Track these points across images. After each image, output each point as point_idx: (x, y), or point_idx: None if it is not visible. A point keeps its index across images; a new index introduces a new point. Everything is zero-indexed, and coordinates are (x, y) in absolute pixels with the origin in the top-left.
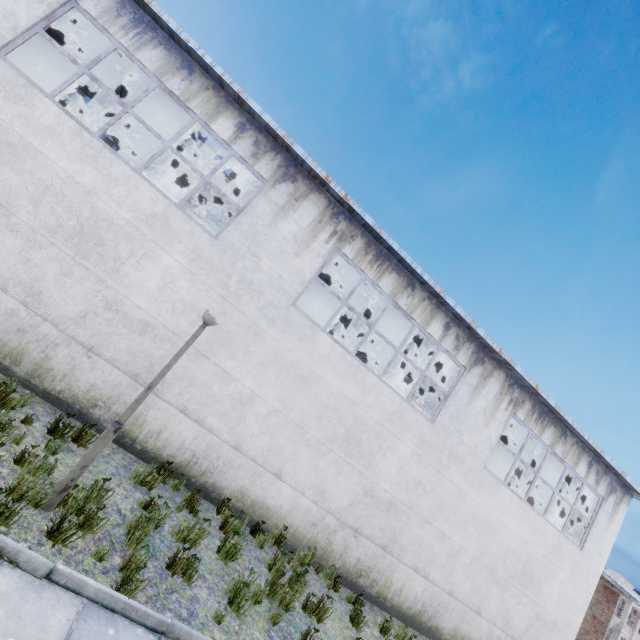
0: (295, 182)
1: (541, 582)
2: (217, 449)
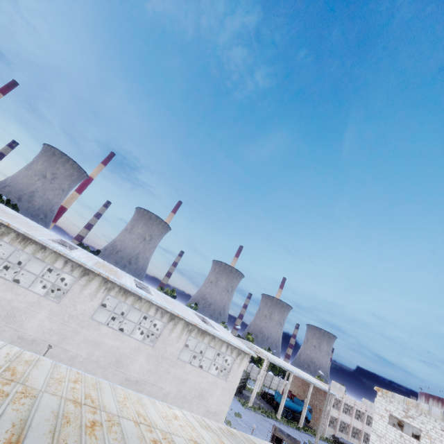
0: (89, 275)
1: (208, 397)
2: None
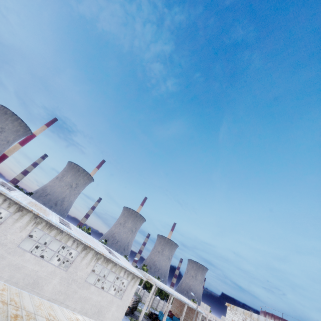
0: (22, 211)
1: (105, 313)
2: None
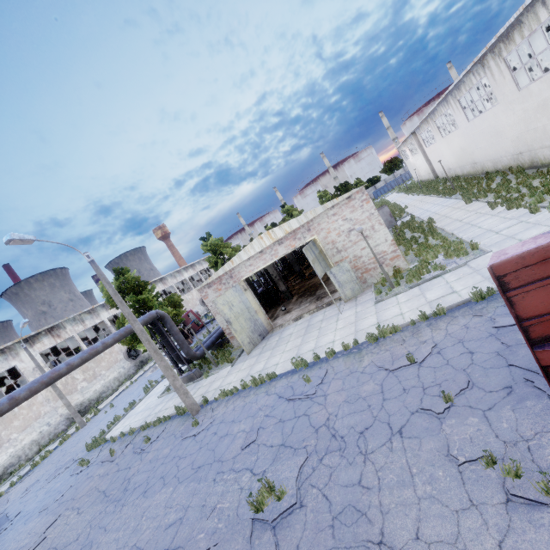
0: (447, 101)
1: None
2: (493, 162)
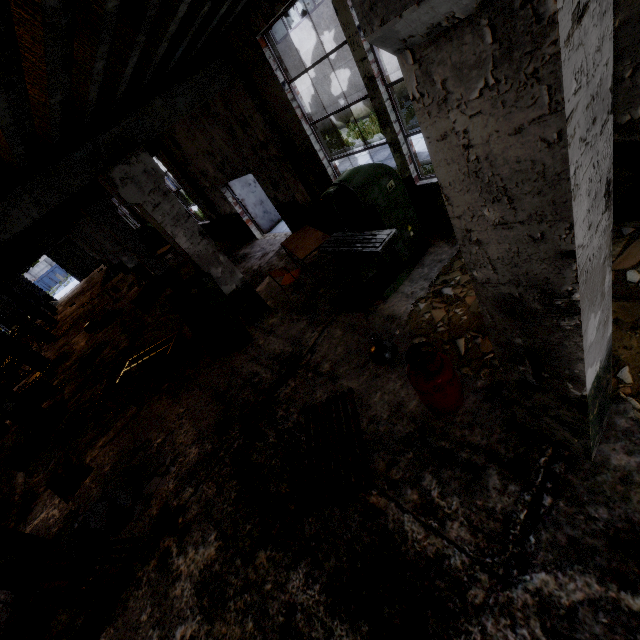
0: None
1: None
2: None
